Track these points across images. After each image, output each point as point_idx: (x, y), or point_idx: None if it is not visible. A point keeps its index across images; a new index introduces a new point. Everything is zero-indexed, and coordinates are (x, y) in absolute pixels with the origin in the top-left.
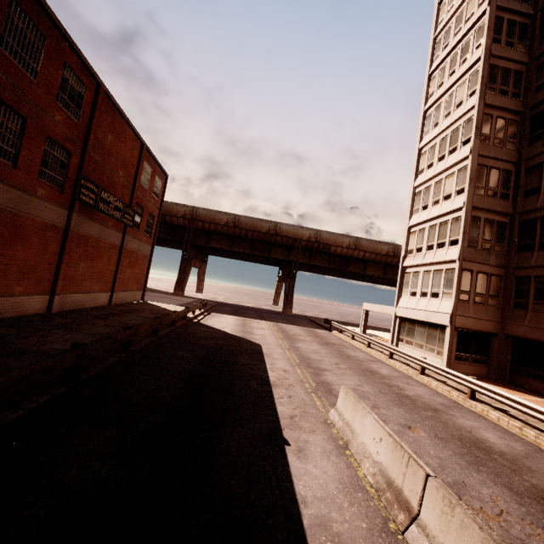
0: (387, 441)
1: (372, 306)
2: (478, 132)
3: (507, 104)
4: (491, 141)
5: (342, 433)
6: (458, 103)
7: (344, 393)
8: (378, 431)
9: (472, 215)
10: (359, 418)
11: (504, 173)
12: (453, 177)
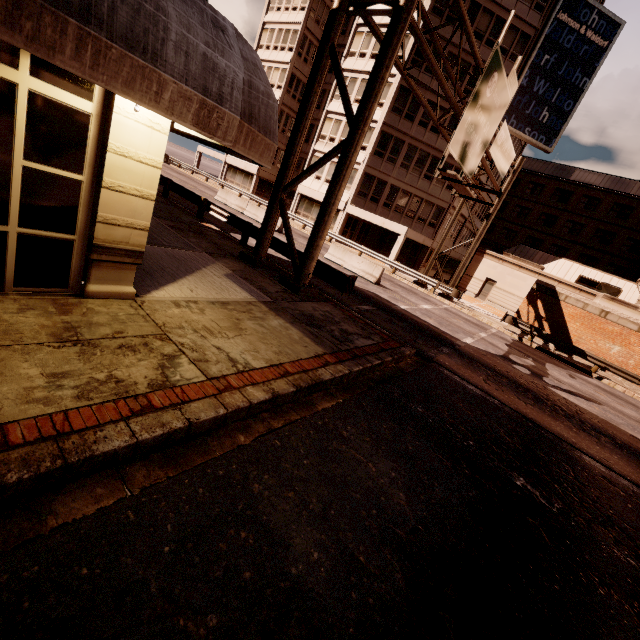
0: (239, 199)
1: (207, 150)
2: (297, 48)
3: (317, 33)
4: (303, 58)
5: (222, 201)
6: (295, 6)
7: (222, 190)
8: (236, 198)
9: (281, 108)
10: (229, 196)
11: (303, 85)
12: (279, 72)
